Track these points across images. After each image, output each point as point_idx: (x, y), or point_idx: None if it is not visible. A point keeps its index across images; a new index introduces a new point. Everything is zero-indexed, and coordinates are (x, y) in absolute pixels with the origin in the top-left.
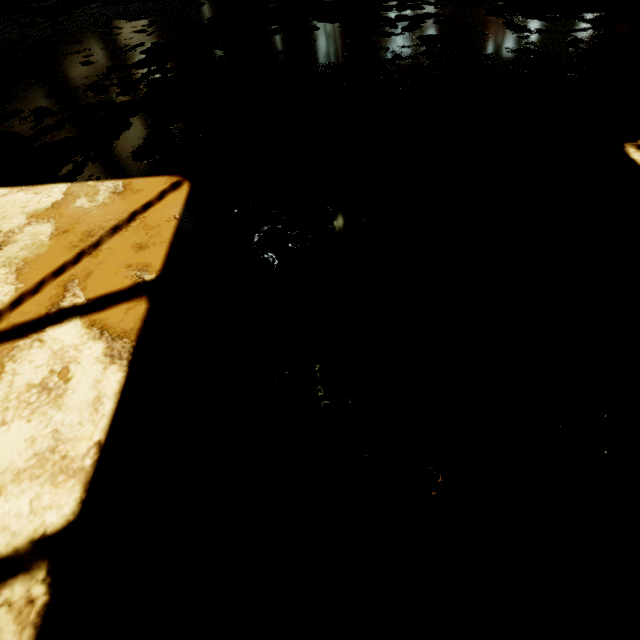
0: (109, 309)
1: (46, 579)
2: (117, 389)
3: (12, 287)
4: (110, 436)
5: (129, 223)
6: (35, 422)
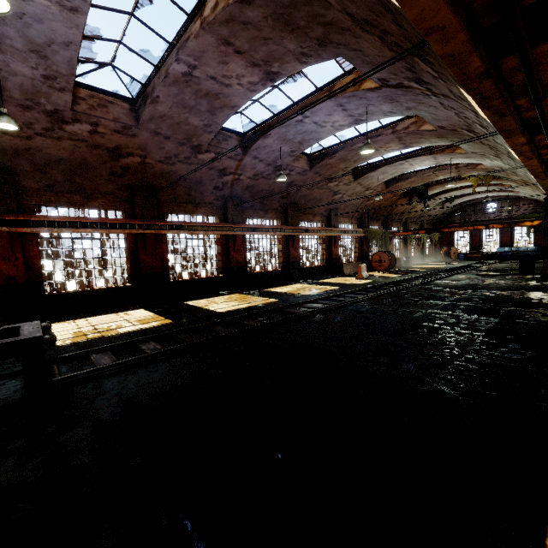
0: None
1: None
2: None
3: None
4: None
5: None
6: None
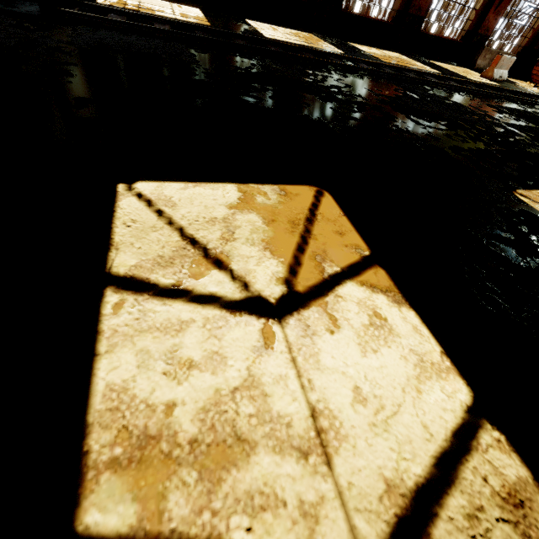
0: (363, 274)
1: (493, 428)
2: (419, 321)
3: (276, 261)
4: (444, 347)
5: (315, 217)
6: (394, 347)
